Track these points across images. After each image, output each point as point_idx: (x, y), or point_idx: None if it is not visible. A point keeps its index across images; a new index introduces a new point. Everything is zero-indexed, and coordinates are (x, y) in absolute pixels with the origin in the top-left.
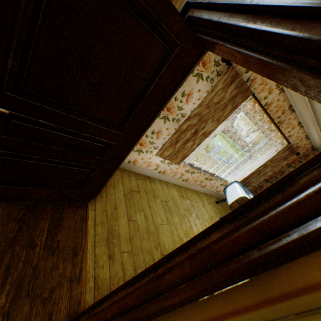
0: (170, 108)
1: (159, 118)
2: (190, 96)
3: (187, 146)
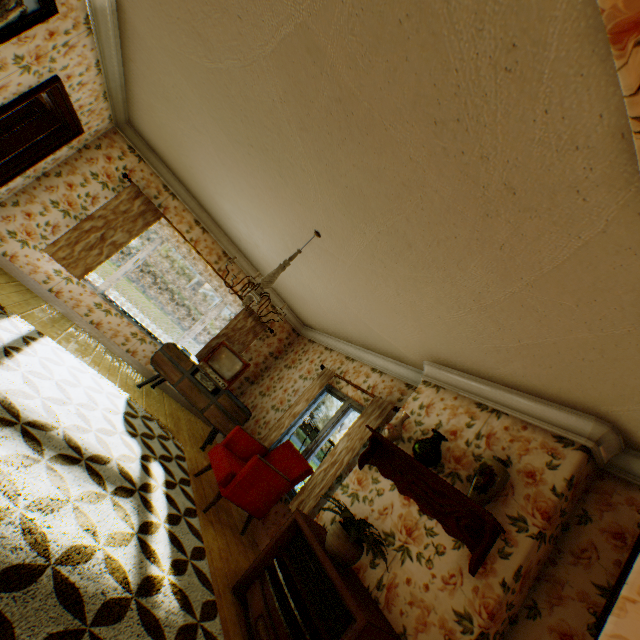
0: (74, 204)
1: (59, 210)
2: (97, 200)
3: (93, 254)
